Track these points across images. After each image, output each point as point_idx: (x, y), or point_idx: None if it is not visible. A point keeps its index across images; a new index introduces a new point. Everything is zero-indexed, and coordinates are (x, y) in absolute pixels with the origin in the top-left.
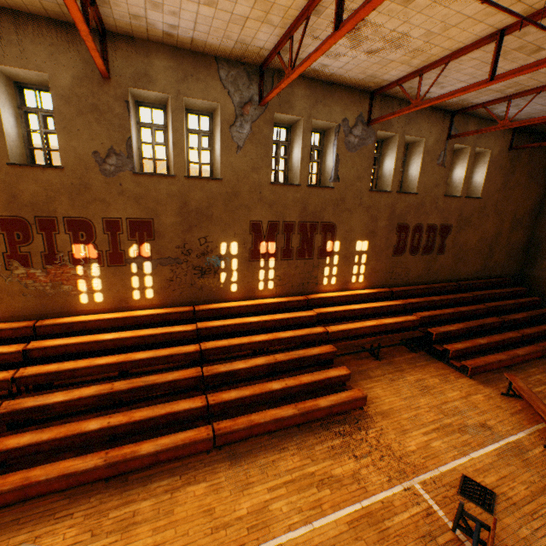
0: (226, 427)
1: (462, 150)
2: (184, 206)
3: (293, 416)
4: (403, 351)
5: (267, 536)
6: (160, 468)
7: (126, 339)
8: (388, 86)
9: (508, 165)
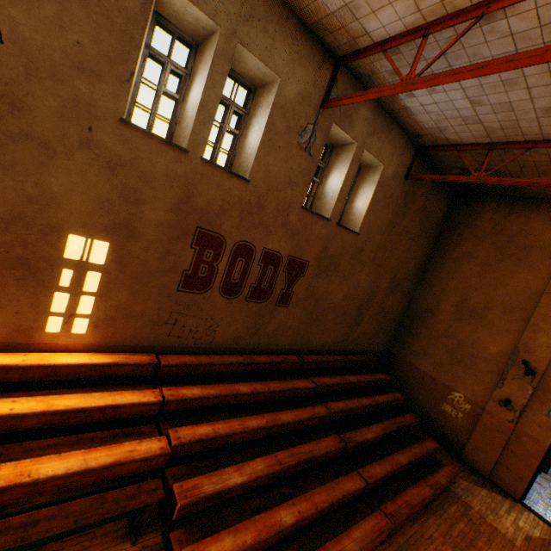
0: None
1: (346, 147)
2: None
3: None
4: (101, 538)
5: None
6: None
7: None
8: None
9: (401, 199)
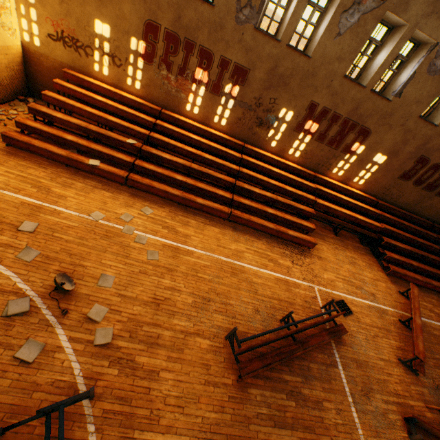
0: (237, 214)
1: None
2: (274, 68)
3: (271, 229)
4: (355, 241)
5: (239, 260)
6: (201, 213)
7: (203, 144)
8: None
9: None
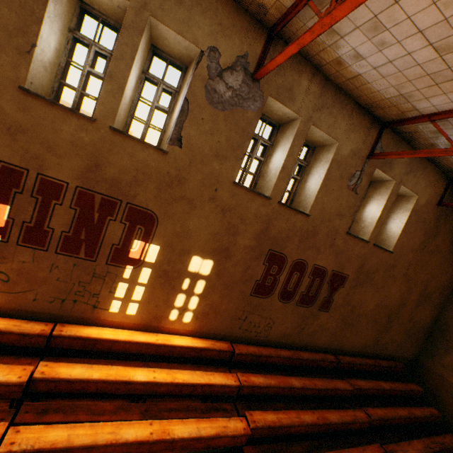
0: None
1: (384, 183)
2: None
3: None
4: None
5: None
6: None
7: None
8: (294, 9)
9: (432, 222)
